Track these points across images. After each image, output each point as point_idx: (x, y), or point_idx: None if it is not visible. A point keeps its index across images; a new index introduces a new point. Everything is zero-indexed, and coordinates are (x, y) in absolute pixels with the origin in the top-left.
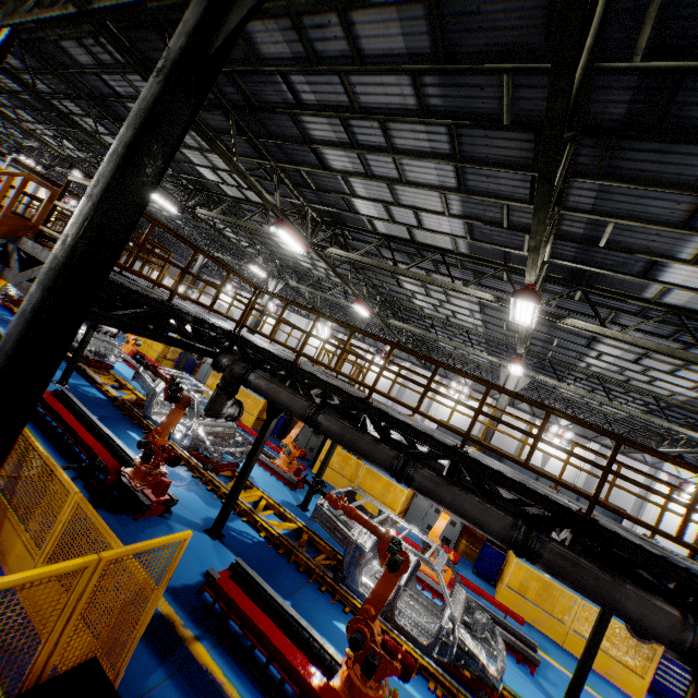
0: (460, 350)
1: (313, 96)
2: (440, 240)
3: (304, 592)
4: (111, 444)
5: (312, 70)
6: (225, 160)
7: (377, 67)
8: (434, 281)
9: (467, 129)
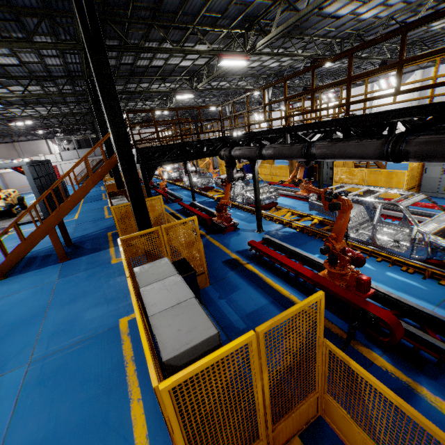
0: None
1: None
2: None
3: (310, 243)
4: (211, 213)
5: None
6: (168, 53)
7: None
8: None
9: None
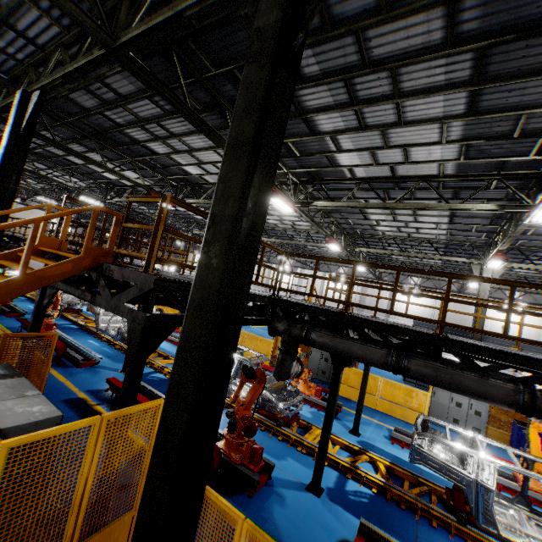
0: (413, 258)
1: (317, 67)
2: (424, 169)
3: (423, 533)
4: None
5: (325, 38)
6: None
7: (408, 9)
8: (427, 206)
9: (501, 46)
